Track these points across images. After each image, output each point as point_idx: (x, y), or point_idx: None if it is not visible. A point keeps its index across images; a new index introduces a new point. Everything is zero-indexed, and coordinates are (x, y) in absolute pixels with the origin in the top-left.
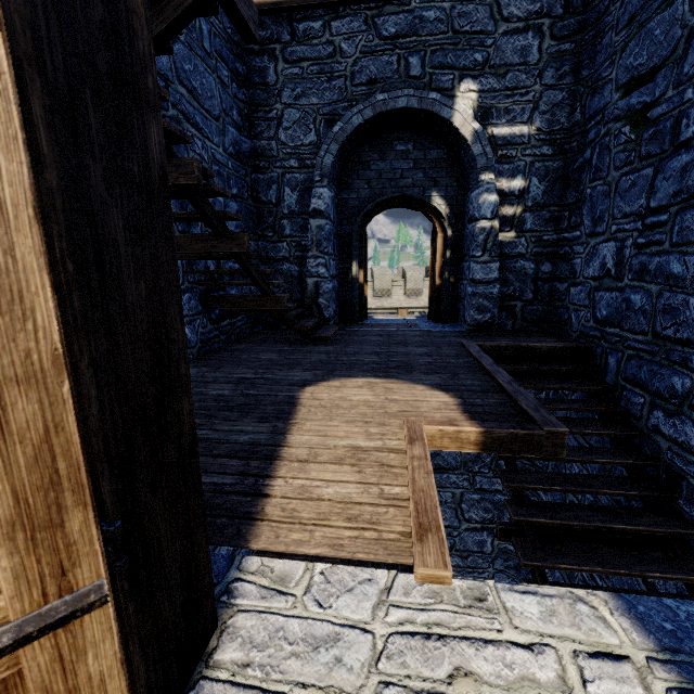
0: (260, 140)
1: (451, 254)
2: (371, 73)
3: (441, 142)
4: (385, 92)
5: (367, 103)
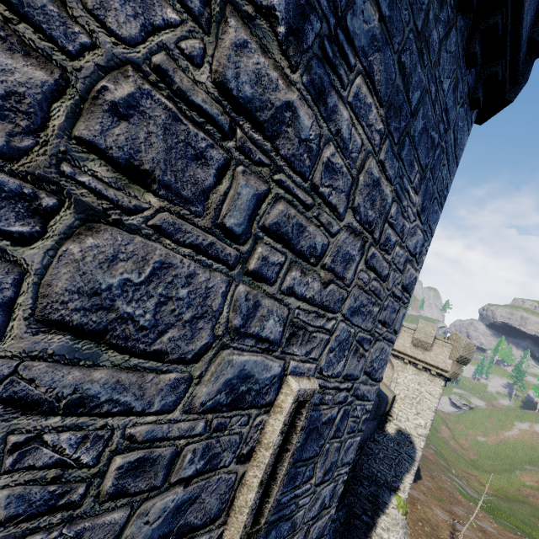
0: None
1: None
2: None
3: None
4: None
5: None
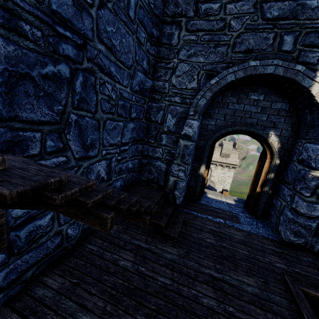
0: (159, 81)
1: (274, 175)
2: (249, 44)
3: (287, 98)
4: (257, 60)
5: (241, 66)
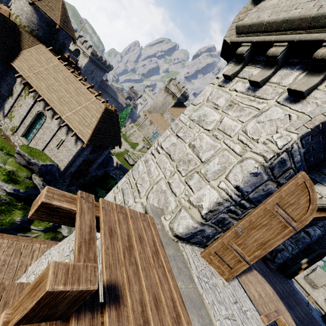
0: None
1: None
2: None
3: None
4: None
5: None
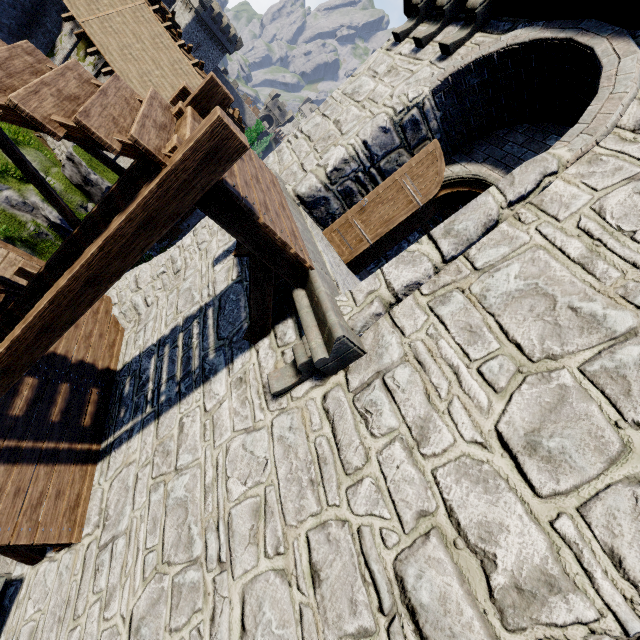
0: None
1: None
2: None
3: None
4: None
5: None
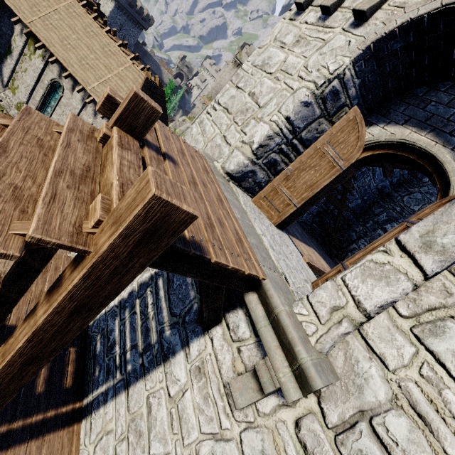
0: (395, 193)
1: None
2: None
3: None
4: None
5: None
